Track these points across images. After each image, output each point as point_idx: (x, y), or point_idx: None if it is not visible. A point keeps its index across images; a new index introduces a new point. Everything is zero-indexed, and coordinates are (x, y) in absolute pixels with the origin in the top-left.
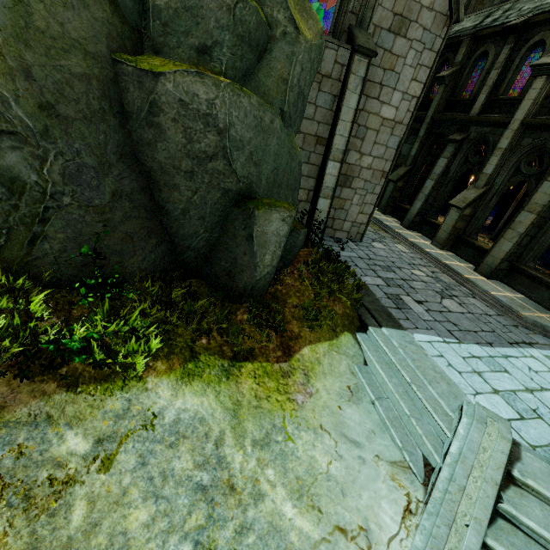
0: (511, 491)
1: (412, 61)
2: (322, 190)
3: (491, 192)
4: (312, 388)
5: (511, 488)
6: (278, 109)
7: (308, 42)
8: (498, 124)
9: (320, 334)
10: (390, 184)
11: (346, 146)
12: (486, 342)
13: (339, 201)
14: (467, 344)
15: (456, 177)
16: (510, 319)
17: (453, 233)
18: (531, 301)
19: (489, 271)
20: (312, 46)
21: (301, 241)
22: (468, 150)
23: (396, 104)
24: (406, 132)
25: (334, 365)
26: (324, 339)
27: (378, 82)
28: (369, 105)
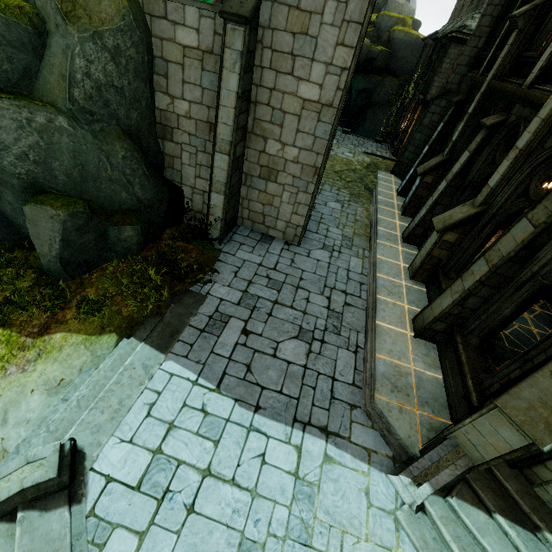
0: (7, 526)
1: (334, 17)
2: (213, 184)
3: (486, 216)
4: (31, 367)
5: (12, 525)
6: (64, 107)
7: (86, 31)
8: (536, 104)
9: (85, 327)
10: (418, 177)
11: (232, 137)
12: (256, 404)
13: (267, 196)
14: (222, 395)
15: (476, 182)
16: (363, 396)
17: (428, 262)
18: (442, 387)
19: (420, 328)
20: (102, 33)
21: (132, 236)
22: (500, 143)
23: (319, 80)
24: (335, 119)
25: (72, 357)
26: (85, 332)
27: (288, 51)
28: (281, 82)
